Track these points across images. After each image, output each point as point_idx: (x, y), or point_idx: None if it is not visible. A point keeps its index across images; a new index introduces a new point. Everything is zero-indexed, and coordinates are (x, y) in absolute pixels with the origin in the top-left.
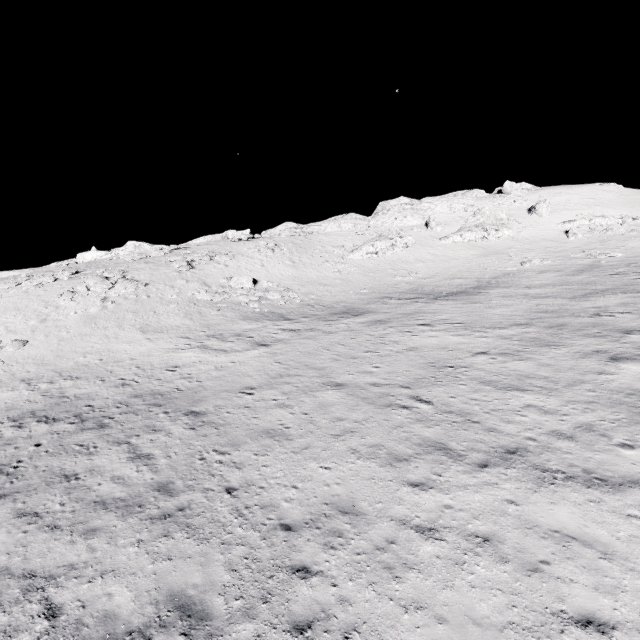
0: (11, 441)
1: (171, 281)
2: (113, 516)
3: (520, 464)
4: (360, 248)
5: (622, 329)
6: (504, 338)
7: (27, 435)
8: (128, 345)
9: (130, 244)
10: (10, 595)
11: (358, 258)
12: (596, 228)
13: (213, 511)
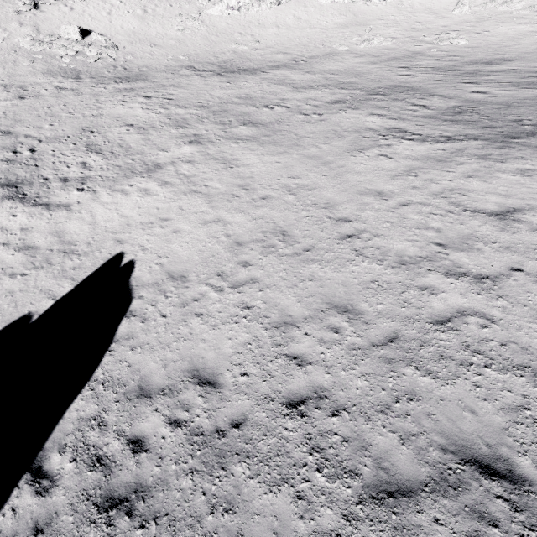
0: None
1: (6, 23)
2: None
3: (14, 189)
4: None
5: (249, 121)
6: (167, 116)
7: None
8: None
9: None
10: None
11: (217, 14)
12: None
13: None
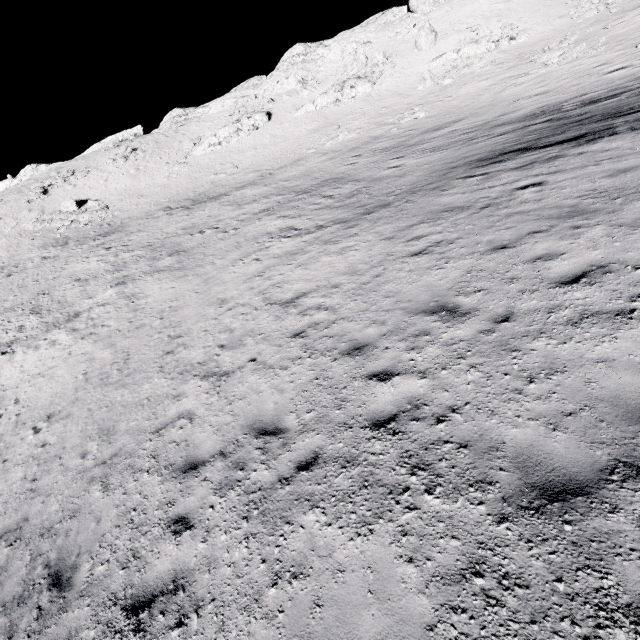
0: None
1: (18, 213)
2: None
3: None
4: (204, 141)
5: (176, 250)
6: (113, 263)
7: None
8: None
9: (28, 168)
10: None
11: (201, 153)
12: (458, 64)
13: None
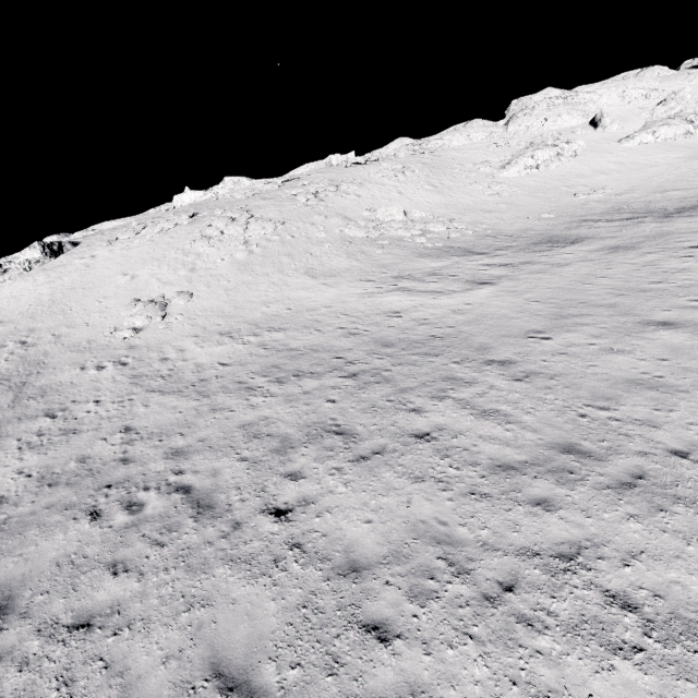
0: (290, 397)
1: (308, 218)
2: (548, 484)
3: None
4: (515, 162)
5: None
6: None
7: (302, 391)
8: (307, 292)
9: (228, 180)
10: (534, 577)
11: (514, 176)
12: None
13: (690, 480)
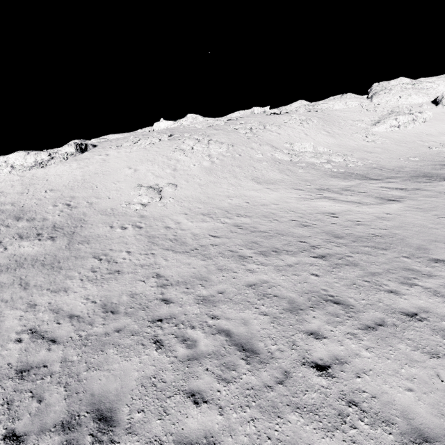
0: (279, 267)
1: (248, 144)
2: None
3: None
4: (383, 122)
5: None
6: None
7: (286, 263)
8: (256, 192)
9: (189, 116)
10: None
11: (382, 131)
12: None
13: None
